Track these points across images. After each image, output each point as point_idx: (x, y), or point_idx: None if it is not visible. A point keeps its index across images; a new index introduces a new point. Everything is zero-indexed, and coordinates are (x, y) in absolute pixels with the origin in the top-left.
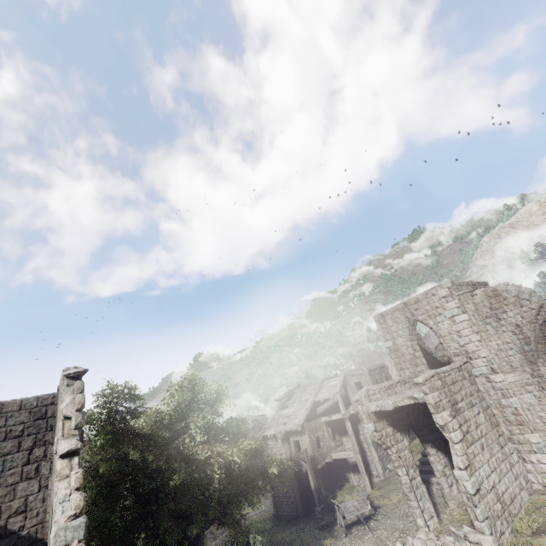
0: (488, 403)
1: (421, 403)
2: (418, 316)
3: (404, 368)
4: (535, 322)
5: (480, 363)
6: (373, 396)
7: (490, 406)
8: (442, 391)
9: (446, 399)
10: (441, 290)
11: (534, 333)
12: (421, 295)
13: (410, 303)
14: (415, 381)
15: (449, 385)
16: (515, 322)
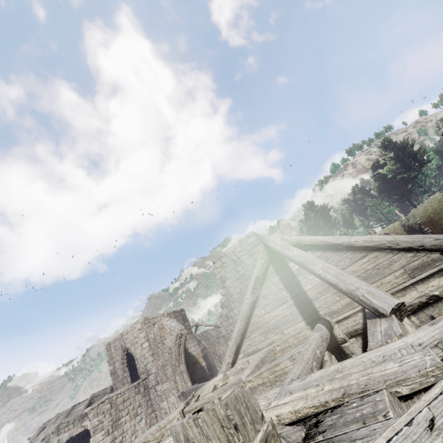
0: (155, 407)
1: (87, 429)
2: (127, 344)
3: (118, 387)
4: (175, 346)
5: (152, 378)
6: (64, 429)
7: (156, 410)
8: (108, 413)
9: (109, 419)
10: (138, 324)
11: (175, 353)
12: (129, 328)
13: (124, 334)
14: (85, 411)
15: (118, 404)
16: (169, 346)
